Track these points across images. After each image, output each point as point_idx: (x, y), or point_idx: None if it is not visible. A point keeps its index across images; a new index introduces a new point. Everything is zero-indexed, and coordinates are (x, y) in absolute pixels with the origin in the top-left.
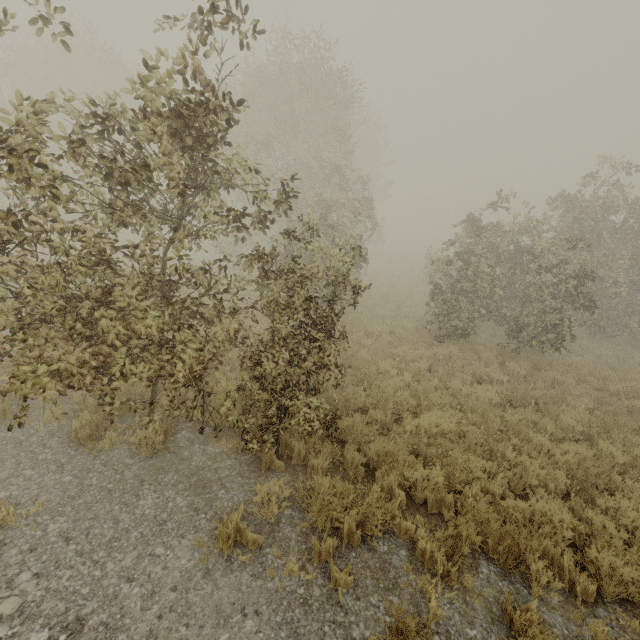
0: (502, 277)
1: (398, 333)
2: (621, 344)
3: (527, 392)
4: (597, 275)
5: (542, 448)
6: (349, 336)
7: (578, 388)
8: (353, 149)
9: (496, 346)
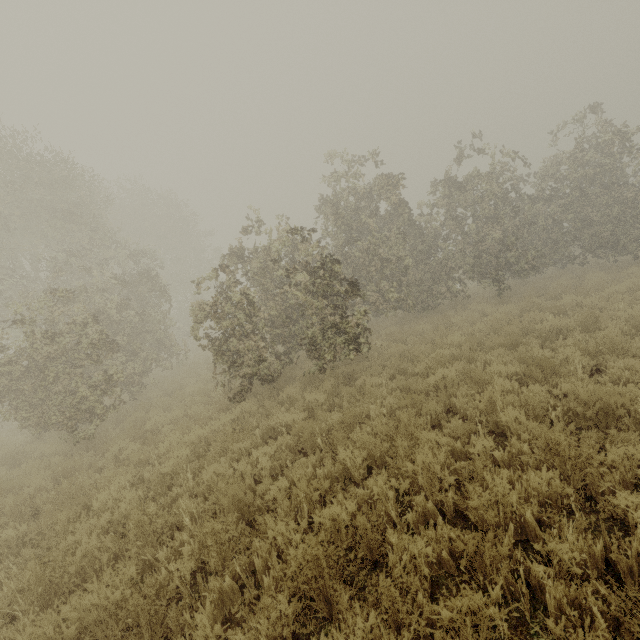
0: (291, 297)
1: (195, 413)
2: (446, 311)
3: (313, 429)
4: (381, 258)
5: (285, 540)
6: (105, 456)
7: (389, 385)
8: (104, 227)
9: (297, 377)
